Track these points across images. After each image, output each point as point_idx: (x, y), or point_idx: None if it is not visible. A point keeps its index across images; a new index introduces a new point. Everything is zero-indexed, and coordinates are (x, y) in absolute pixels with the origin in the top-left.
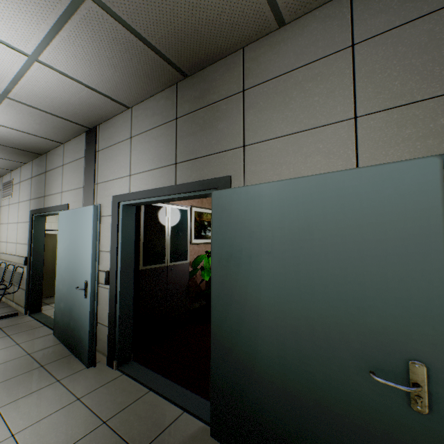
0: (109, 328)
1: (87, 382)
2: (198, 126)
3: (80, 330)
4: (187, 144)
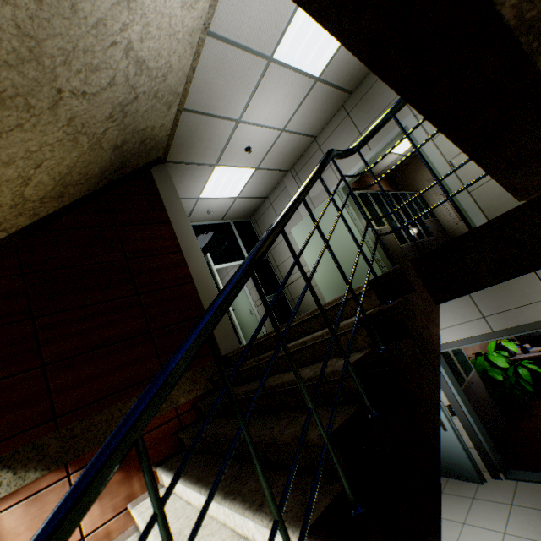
0: (476, 448)
1: (498, 493)
2: (492, 290)
3: (452, 457)
4: (488, 303)
